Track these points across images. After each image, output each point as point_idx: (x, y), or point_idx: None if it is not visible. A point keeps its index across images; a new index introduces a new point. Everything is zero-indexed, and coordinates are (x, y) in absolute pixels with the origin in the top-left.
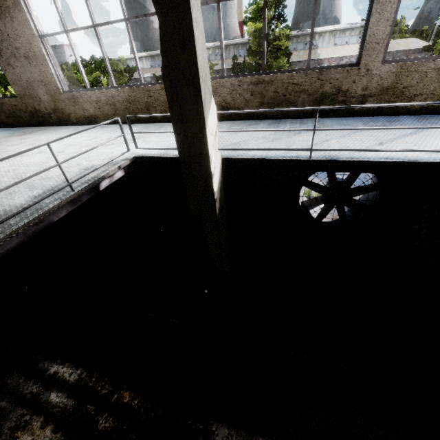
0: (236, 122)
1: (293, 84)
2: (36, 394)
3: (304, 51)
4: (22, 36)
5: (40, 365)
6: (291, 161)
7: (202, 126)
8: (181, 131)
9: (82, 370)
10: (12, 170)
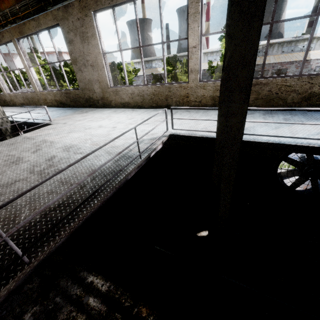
0: None
1: (286, 86)
2: (79, 296)
3: (260, 57)
4: (92, 53)
5: (81, 274)
6: (303, 147)
7: (242, 119)
8: (223, 122)
9: (110, 284)
10: (88, 139)
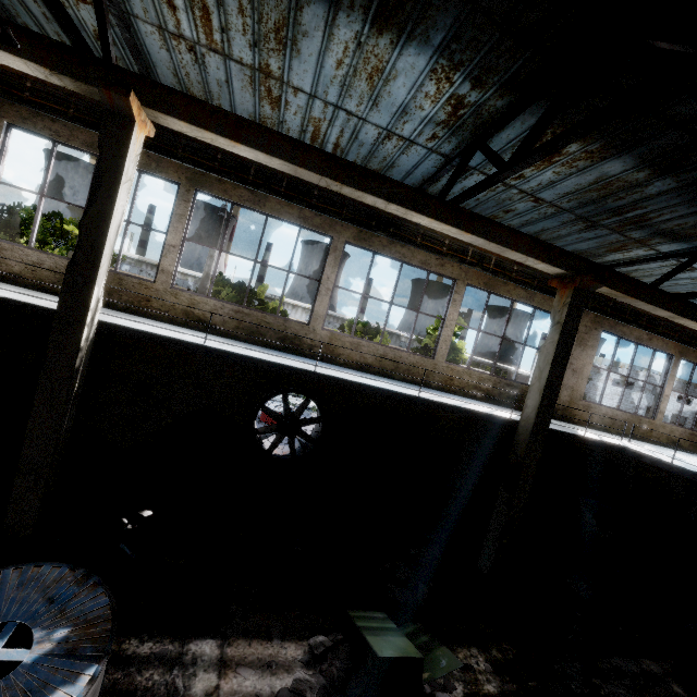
0: (683, 452)
1: None
2: None
3: None
4: (582, 360)
5: None
6: None
7: None
8: None
9: None
10: None
